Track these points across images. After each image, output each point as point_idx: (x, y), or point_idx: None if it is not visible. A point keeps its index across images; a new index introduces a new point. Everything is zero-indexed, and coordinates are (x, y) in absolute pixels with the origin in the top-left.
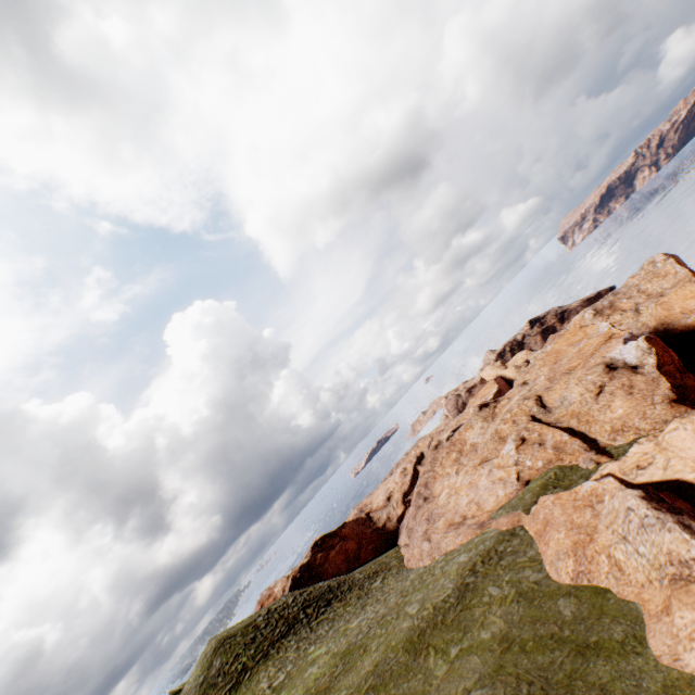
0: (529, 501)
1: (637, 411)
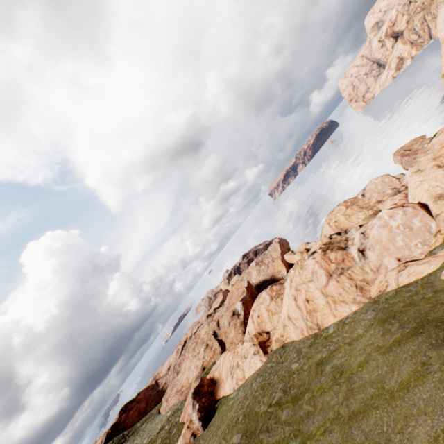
0: None
1: (236, 335)
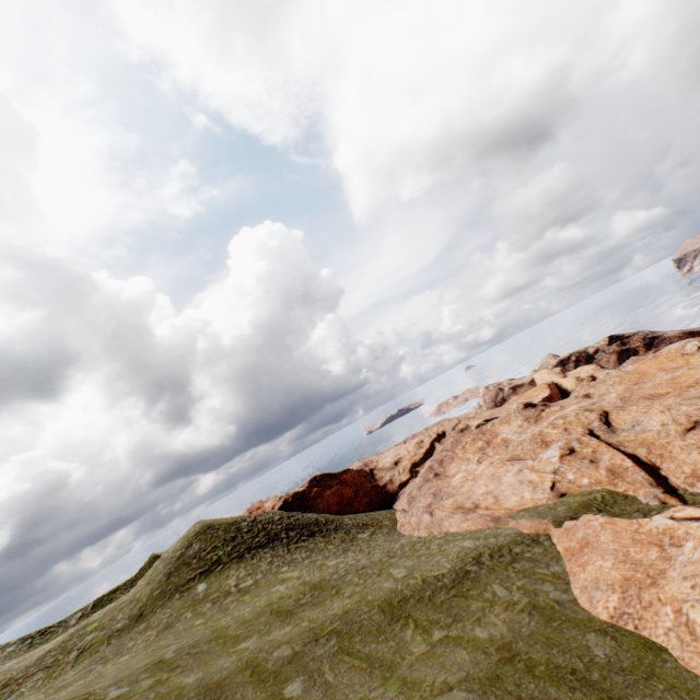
0: (563, 514)
1: None
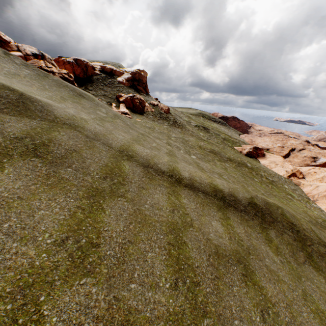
0: None
1: (296, 162)
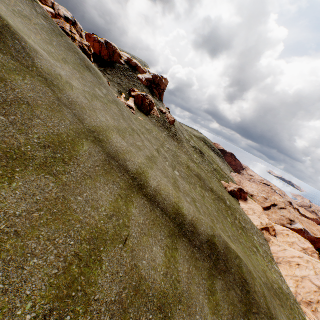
0: None
1: (273, 218)
